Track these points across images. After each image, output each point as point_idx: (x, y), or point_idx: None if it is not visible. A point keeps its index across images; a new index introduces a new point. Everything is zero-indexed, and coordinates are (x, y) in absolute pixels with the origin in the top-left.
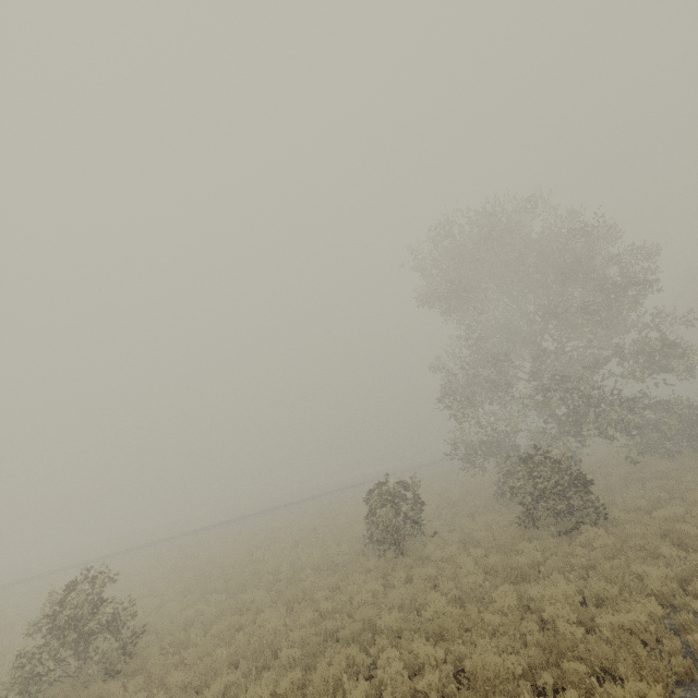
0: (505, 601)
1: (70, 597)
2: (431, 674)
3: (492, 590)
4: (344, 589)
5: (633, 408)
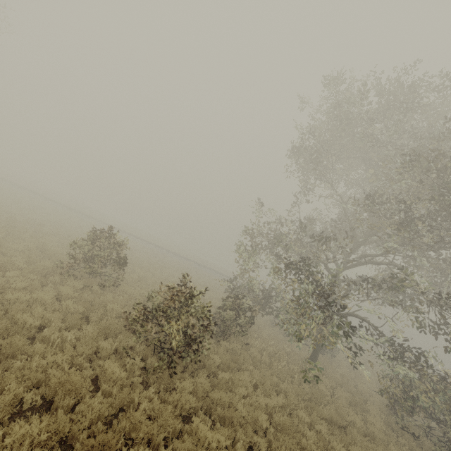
0: None
1: None
2: None
3: None
4: None
5: (349, 336)
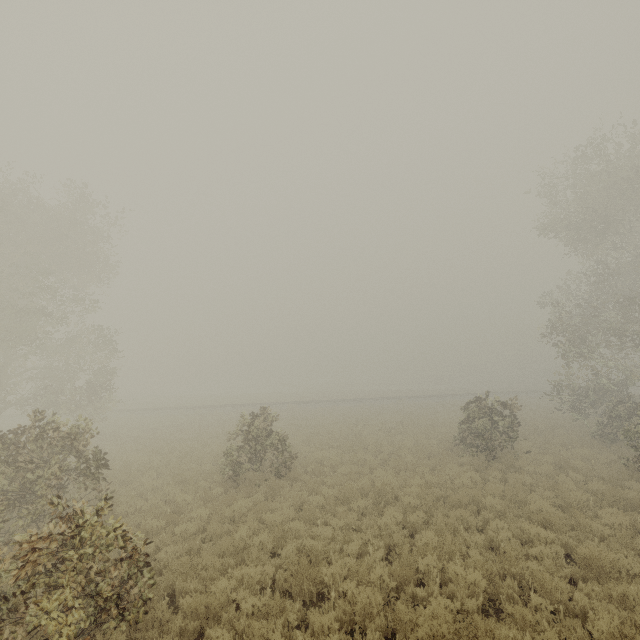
0: (616, 519)
1: (256, 422)
2: (543, 547)
3: (596, 509)
4: (443, 471)
5: None
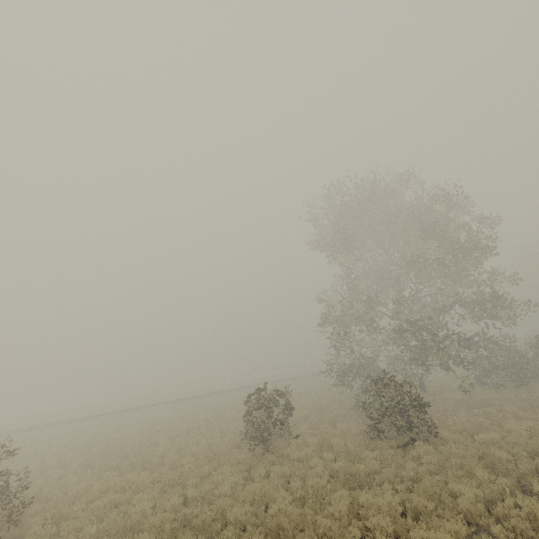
0: (338, 506)
1: None
2: None
3: (331, 493)
4: (211, 478)
5: (468, 347)
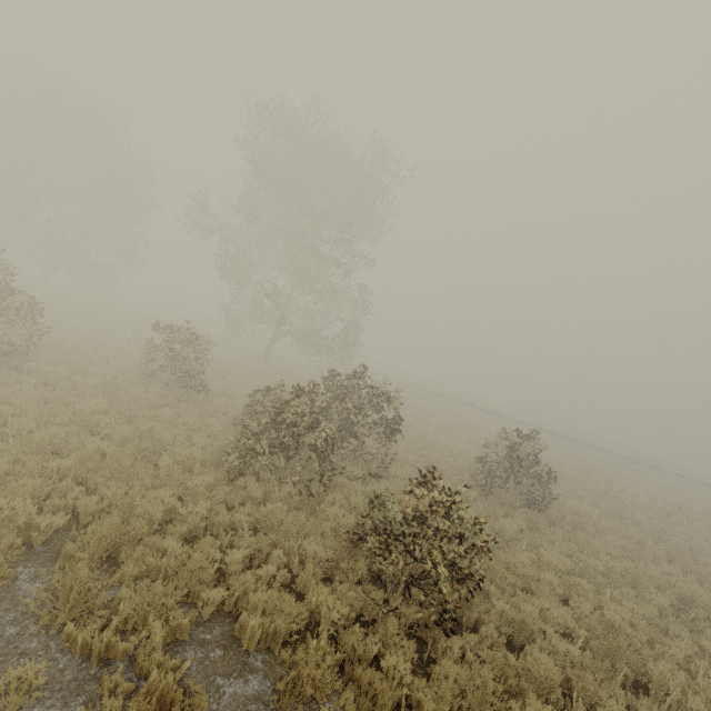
0: None
1: (524, 443)
2: None
3: None
4: None
5: None
